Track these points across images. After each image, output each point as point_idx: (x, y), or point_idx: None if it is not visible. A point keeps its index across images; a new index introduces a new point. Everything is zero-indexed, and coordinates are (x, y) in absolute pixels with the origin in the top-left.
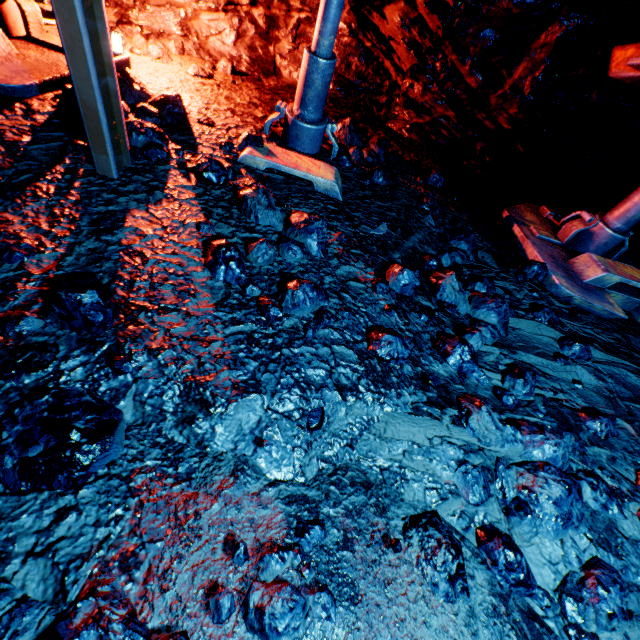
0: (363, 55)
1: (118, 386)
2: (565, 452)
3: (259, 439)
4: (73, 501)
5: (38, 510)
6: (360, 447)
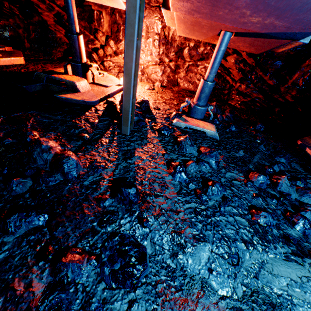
0: (216, 75)
1: (143, 233)
2: None
3: (210, 269)
4: (134, 296)
5: (121, 299)
6: (261, 279)
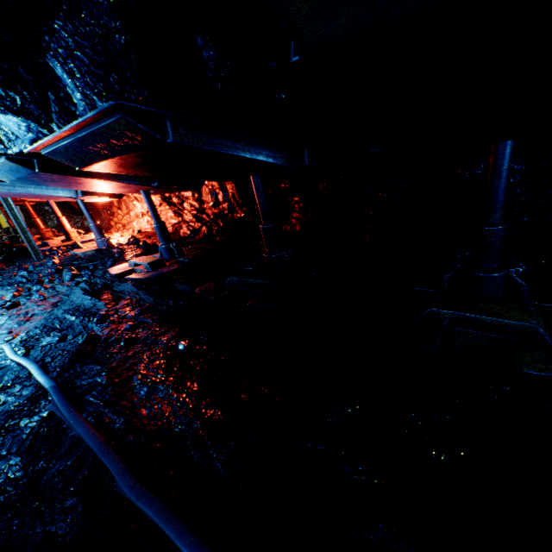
0: (173, 213)
1: None
2: (11, 295)
3: None
4: None
5: None
6: None
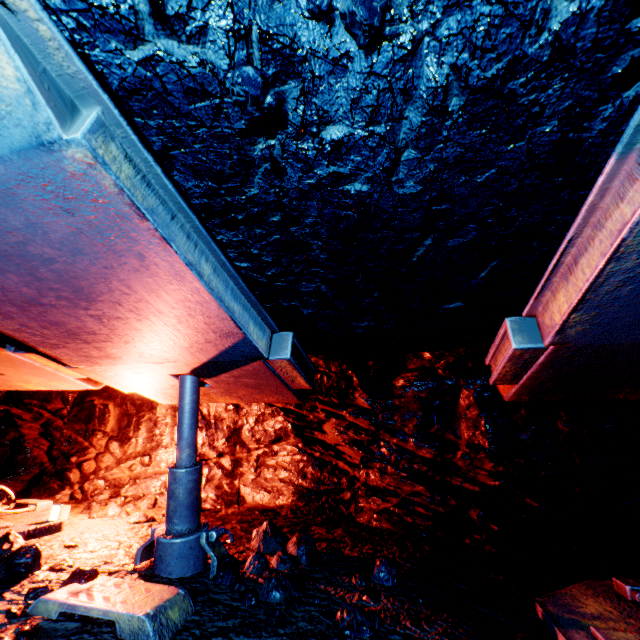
0: (315, 463)
1: None
2: None
3: None
4: None
5: None
6: None
